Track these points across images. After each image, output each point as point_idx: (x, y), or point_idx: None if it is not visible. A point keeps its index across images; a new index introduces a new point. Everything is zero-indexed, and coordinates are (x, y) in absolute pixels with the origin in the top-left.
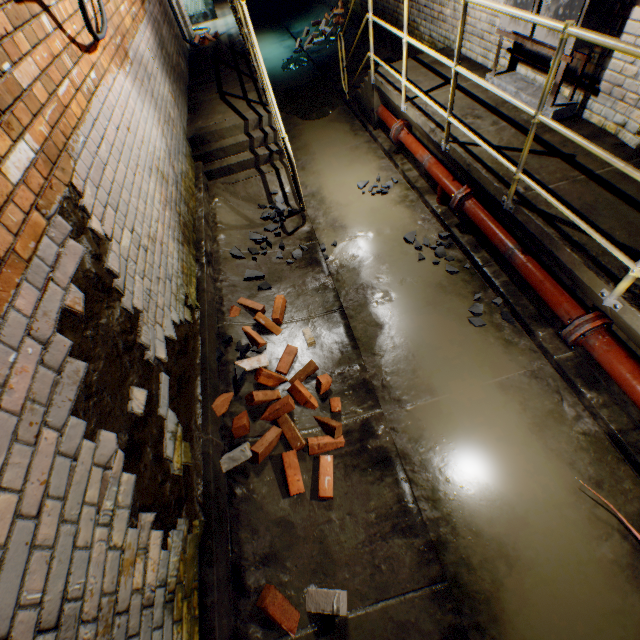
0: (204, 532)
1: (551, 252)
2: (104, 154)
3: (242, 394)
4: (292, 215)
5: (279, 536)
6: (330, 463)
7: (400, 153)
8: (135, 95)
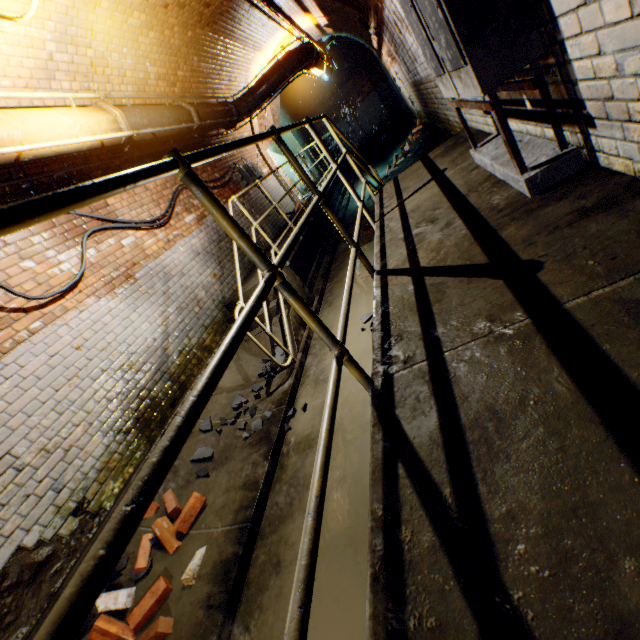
0: None
1: None
2: (1, 392)
3: None
4: (284, 368)
5: None
6: None
7: None
8: (122, 308)
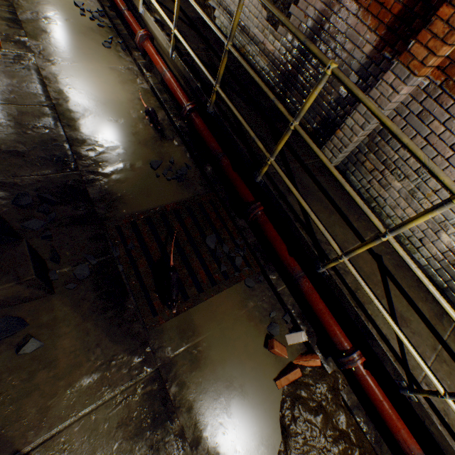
0: None
1: None
2: None
3: None
4: None
5: None
6: None
7: None
8: None
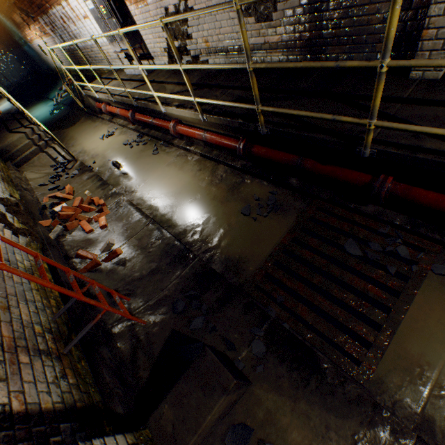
0: (43, 247)
1: (151, 109)
2: None
3: (57, 219)
4: (70, 162)
5: (85, 243)
6: (104, 218)
7: (114, 117)
8: None
